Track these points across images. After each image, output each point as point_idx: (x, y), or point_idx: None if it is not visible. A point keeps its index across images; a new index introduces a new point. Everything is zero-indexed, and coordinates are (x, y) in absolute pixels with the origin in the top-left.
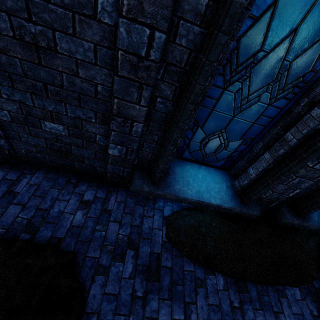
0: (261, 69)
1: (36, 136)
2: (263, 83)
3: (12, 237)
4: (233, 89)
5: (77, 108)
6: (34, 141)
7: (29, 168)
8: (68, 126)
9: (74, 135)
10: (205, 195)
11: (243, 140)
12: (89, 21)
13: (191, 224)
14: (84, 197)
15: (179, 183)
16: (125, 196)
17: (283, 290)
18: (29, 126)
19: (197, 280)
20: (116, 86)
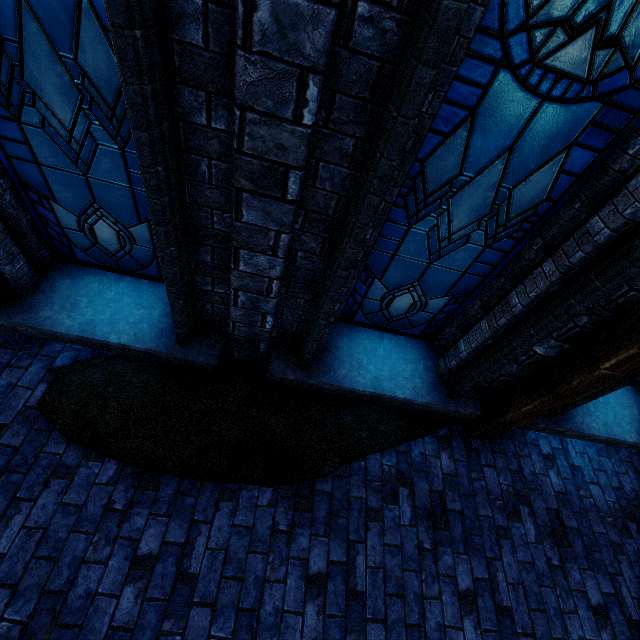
0: (39, 77)
1: None
2: (71, 105)
3: None
4: (33, 120)
5: None
6: None
7: None
8: None
9: None
10: (102, 328)
11: (148, 224)
12: None
13: (93, 381)
14: None
15: (53, 306)
16: None
17: (237, 491)
18: None
19: (61, 467)
20: None
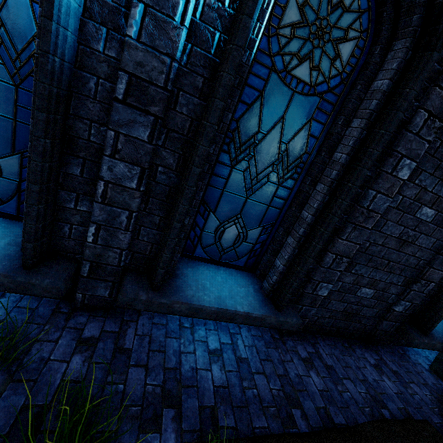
0: None
1: (342, 302)
2: None
3: (380, 415)
4: None
5: (396, 275)
6: (336, 306)
7: (309, 337)
8: (377, 290)
9: (375, 297)
10: None
11: None
12: (442, 230)
13: None
14: (370, 361)
15: (433, 331)
16: (387, 354)
17: None
18: (347, 293)
19: None
20: (437, 261)
